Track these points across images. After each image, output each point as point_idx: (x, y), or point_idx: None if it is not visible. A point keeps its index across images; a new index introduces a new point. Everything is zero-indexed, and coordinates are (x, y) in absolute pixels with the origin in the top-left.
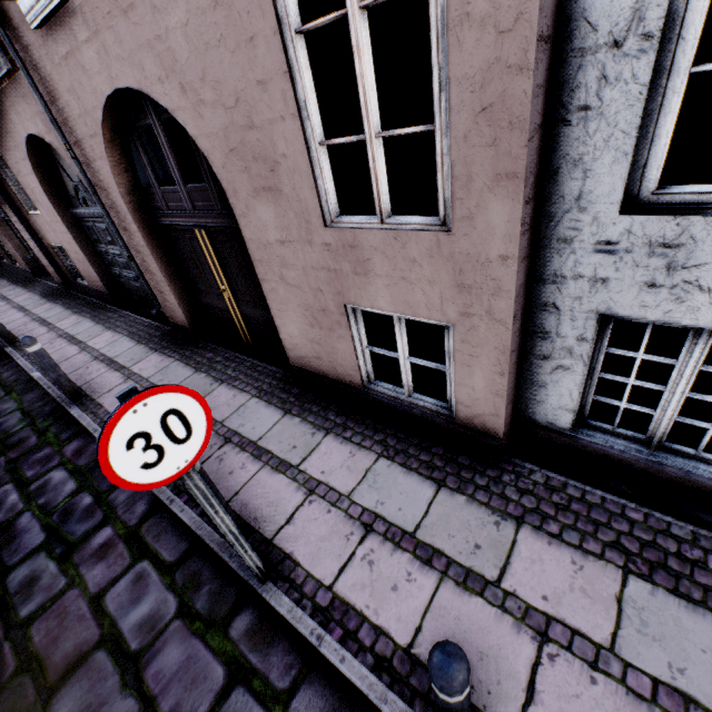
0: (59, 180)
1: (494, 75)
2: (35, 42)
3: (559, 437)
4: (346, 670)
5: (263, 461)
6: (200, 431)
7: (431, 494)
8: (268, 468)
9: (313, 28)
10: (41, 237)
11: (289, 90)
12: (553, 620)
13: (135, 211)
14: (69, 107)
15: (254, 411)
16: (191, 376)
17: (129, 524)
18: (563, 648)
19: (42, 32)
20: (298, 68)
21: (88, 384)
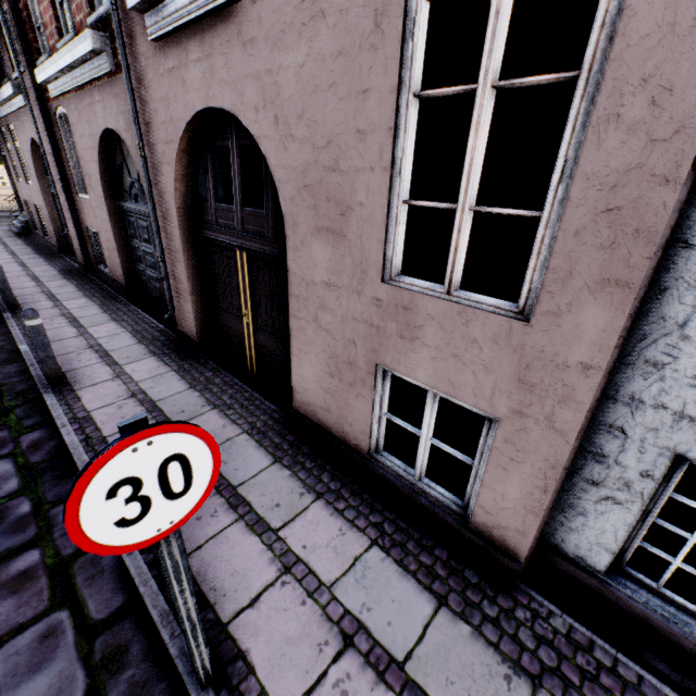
0: (118, 174)
1: (632, 179)
2: (146, 52)
3: (588, 578)
4: None
5: (238, 513)
6: (201, 485)
7: (428, 612)
8: (243, 524)
9: (433, 95)
10: (81, 219)
11: (389, 145)
12: None
13: (183, 218)
14: (156, 112)
15: (241, 448)
16: (184, 392)
17: (62, 553)
18: None
19: (157, 45)
20: (405, 127)
21: (74, 371)
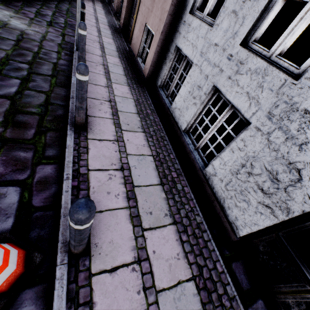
0: None
1: None
2: None
3: (156, 88)
4: (74, 62)
5: (101, 49)
6: None
7: (121, 74)
8: (100, 50)
9: None
10: None
11: None
12: (112, 89)
13: None
14: None
15: (112, 46)
16: (109, 34)
17: (65, 33)
18: (108, 89)
19: None
20: None
21: (87, 16)
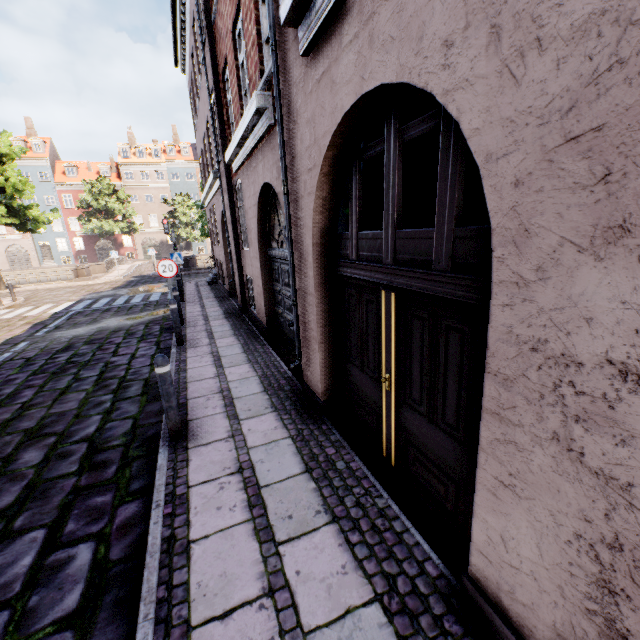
0: (271, 225)
1: None
2: (297, 78)
3: None
4: None
5: None
6: None
7: None
8: None
9: None
10: (243, 268)
11: None
12: None
13: (318, 255)
14: (301, 141)
15: None
16: (297, 477)
17: None
18: None
19: (308, 61)
20: None
21: (196, 421)
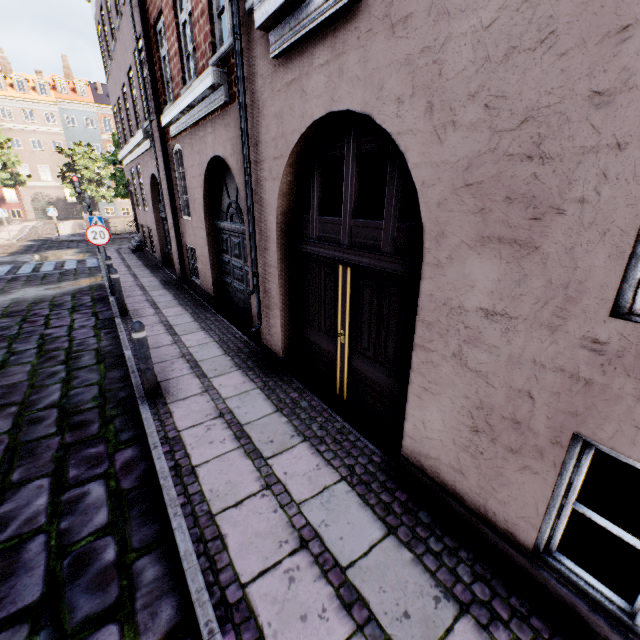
0: (218, 197)
1: None
2: (264, 73)
3: None
4: None
5: (354, 618)
6: None
7: None
8: None
9: None
10: (182, 237)
11: None
12: None
13: (281, 233)
14: (267, 130)
15: (342, 504)
16: (271, 415)
17: (142, 638)
18: None
19: (277, 62)
20: None
21: (167, 382)
